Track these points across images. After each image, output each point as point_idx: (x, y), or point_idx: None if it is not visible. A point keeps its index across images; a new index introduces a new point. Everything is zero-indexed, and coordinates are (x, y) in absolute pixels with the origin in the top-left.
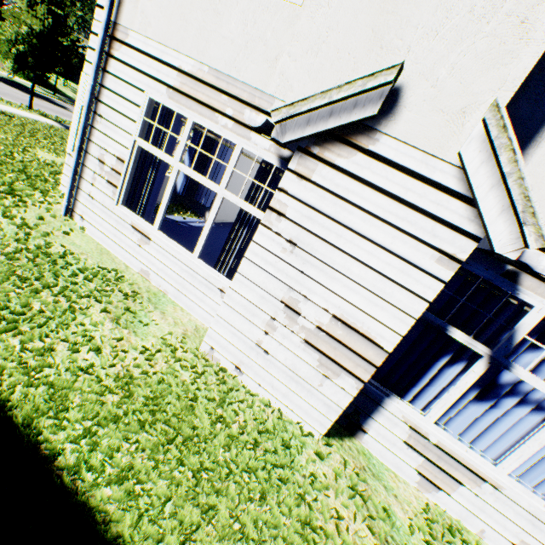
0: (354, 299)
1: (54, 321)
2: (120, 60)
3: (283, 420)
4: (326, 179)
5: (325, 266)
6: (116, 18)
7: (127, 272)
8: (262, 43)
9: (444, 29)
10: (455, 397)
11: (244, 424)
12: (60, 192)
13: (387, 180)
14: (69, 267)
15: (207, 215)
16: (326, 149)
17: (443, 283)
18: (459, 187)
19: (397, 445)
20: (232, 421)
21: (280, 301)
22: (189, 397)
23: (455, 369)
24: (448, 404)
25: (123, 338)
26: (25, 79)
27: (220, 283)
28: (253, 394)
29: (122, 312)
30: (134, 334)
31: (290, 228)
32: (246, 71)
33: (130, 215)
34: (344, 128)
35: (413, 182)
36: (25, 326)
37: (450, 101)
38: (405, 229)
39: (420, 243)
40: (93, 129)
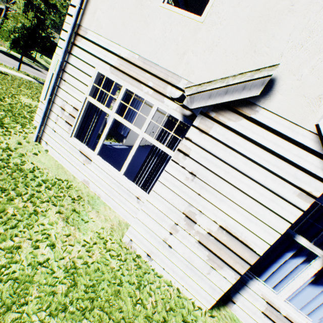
0: (236, 216)
1: (22, 222)
2: (80, 47)
3: (180, 297)
4: (219, 134)
5: (216, 191)
6: (80, 22)
7: (74, 182)
8: (175, 43)
9: (307, 43)
10: (299, 283)
11: (156, 304)
12: (33, 125)
13: (263, 138)
14: (36, 179)
15: (124, 141)
16: (220, 114)
17: (301, 211)
18: (315, 147)
19: (257, 314)
20: (147, 301)
21: (182, 212)
22: (116, 282)
23: (297, 262)
24: (294, 288)
25: (70, 234)
26: (17, 53)
27: (137, 193)
28: (159, 276)
29: (70, 213)
30: (78, 230)
31: (192, 164)
32: (163, 59)
33: (79, 143)
34: (234, 101)
35: (282, 141)
36: (0, 228)
37: (310, 90)
38: (275, 172)
39: (285, 182)
40: (59, 88)
